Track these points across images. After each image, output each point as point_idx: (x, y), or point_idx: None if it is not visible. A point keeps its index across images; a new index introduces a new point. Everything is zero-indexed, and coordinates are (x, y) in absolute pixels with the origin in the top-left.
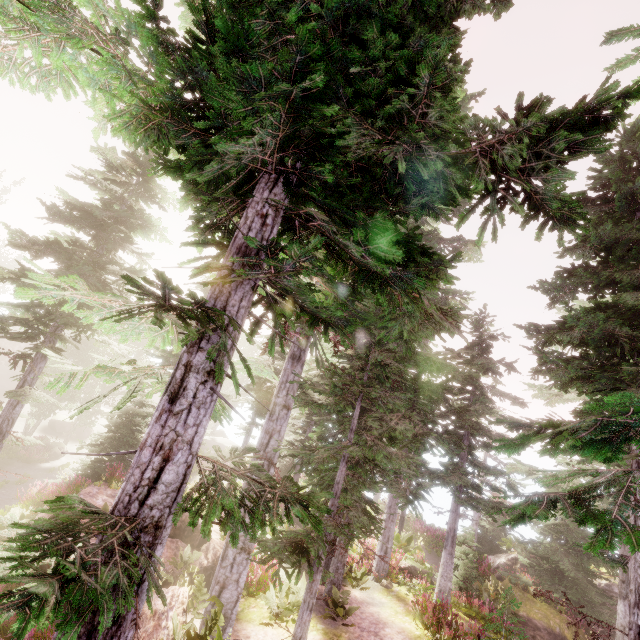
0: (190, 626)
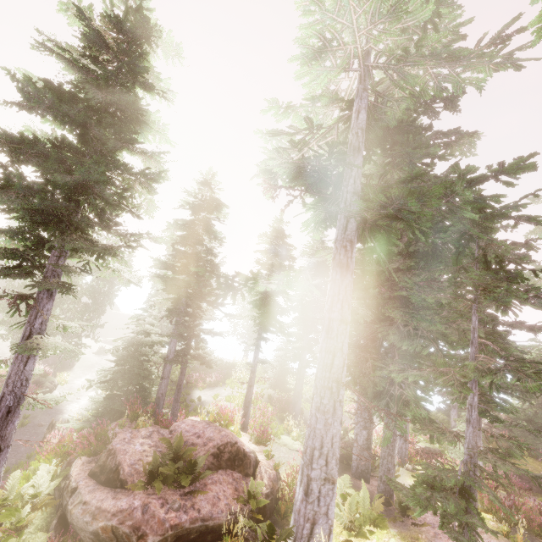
0: None
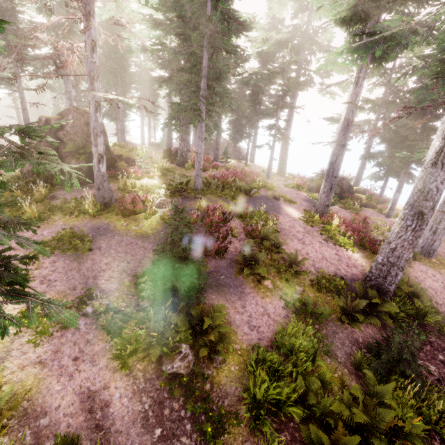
0: None
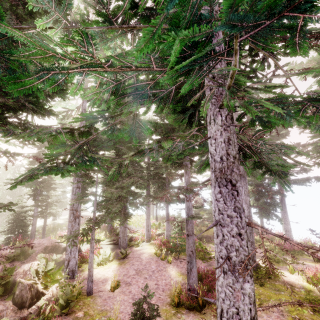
0: (39, 270)
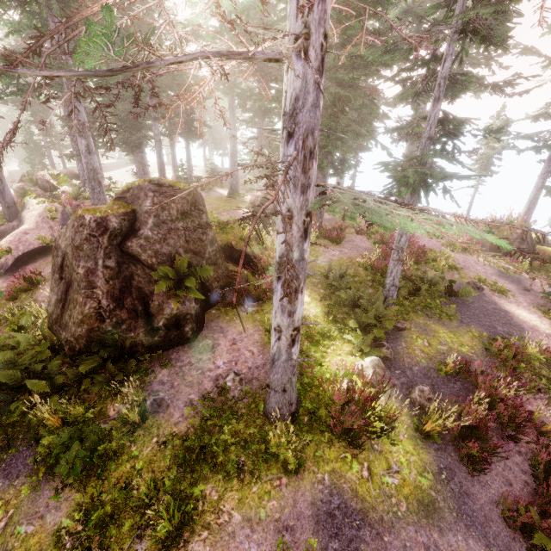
0: (52, 175)
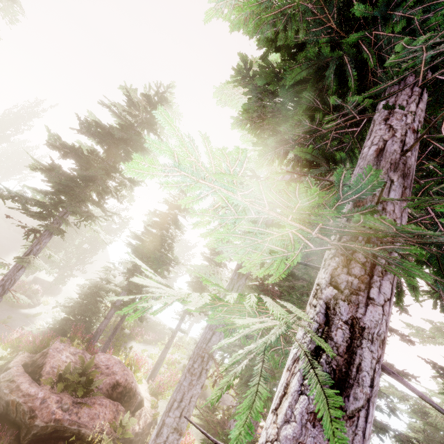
0: None
